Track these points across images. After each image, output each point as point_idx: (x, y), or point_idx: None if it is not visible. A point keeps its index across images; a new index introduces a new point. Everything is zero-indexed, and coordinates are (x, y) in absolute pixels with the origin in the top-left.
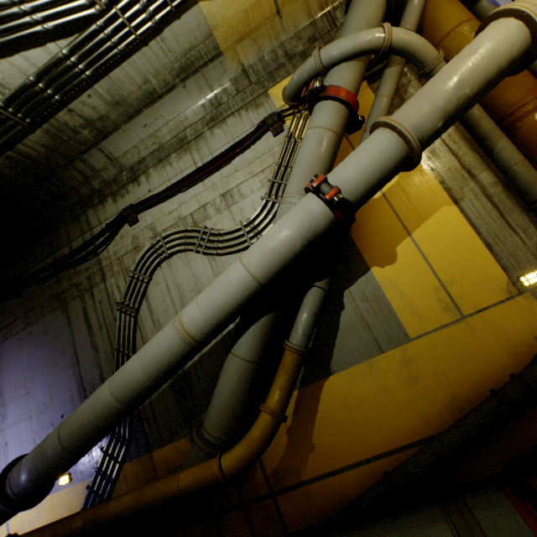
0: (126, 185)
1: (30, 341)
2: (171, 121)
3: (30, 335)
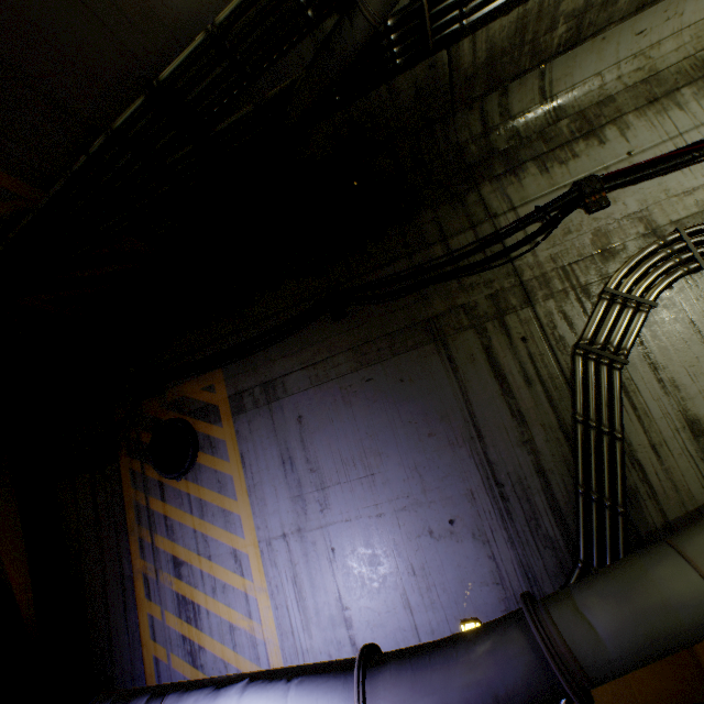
0: (568, 142)
1: (369, 391)
2: (689, 26)
3: (368, 382)
